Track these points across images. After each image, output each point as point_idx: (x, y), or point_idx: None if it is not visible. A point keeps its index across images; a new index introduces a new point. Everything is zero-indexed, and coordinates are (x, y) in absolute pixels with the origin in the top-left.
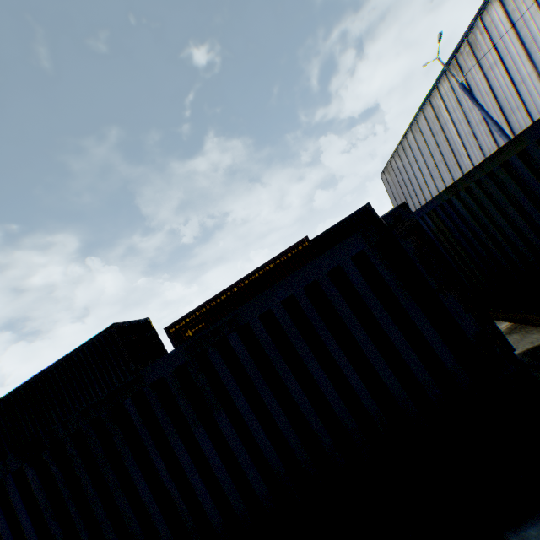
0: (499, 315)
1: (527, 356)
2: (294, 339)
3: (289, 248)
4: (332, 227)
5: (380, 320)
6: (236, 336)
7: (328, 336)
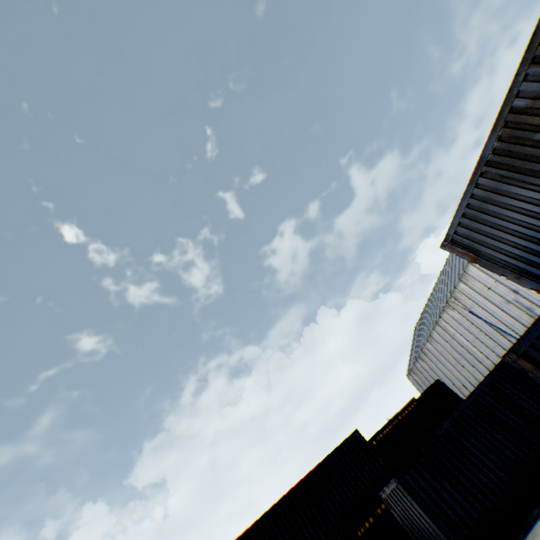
0: None
1: None
2: None
3: (404, 406)
4: (420, 396)
5: None
6: None
7: None
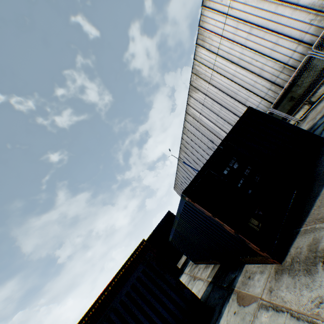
0: (211, 262)
1: (213, 278)
2: (131, 306)
3: (136, 248)
4: (156, 228)
5: (153, 288)
6: (113, 313)
7: (140, 300)
